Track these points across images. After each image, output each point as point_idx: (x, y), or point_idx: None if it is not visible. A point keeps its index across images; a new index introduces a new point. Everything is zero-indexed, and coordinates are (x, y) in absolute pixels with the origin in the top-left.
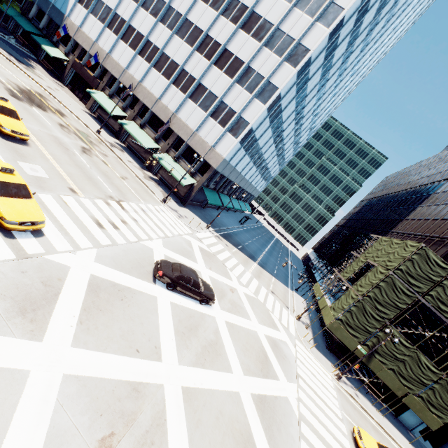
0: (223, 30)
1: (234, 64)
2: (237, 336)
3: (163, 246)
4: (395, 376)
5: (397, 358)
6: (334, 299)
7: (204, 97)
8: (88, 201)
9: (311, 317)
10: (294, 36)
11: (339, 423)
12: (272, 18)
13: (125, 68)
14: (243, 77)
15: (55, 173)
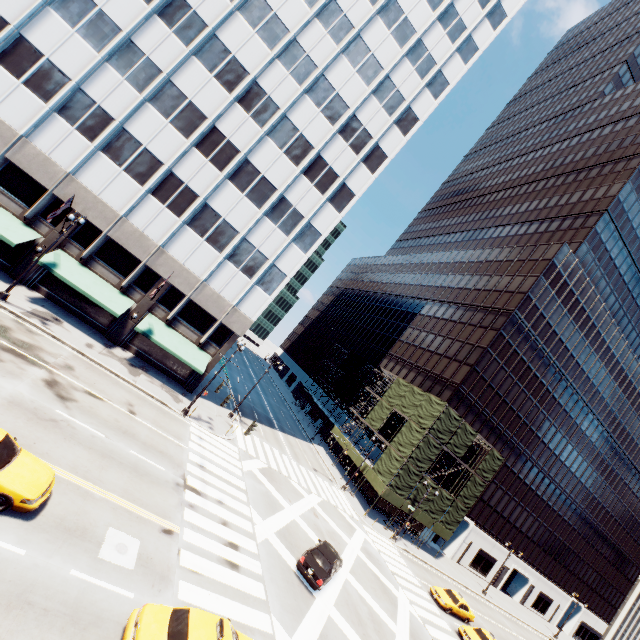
0: (242, 128)
1: (261, 187)
2: (363, 581)
3: (262, 519)
4: (428, 514)
5: (429, 499)
6: (352, 439)
7: (215, 228)
8: (188, 531)
9: (341, 472)
10: (338, 171)
11: (424, 594)
12: (312, 137)
13: (23, 133)
14: (275, 210)
15: (126, 517)
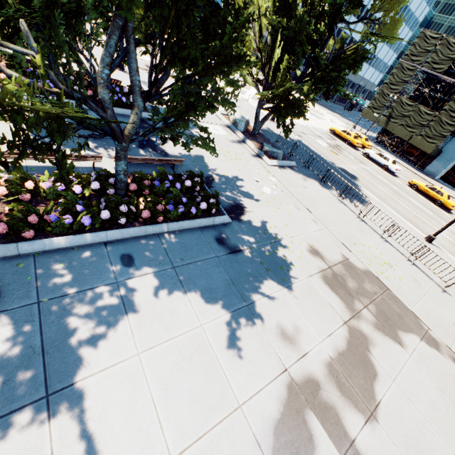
0: None
1: None
2: None
3: None
4: (404, 128)
5: (405, 115)
6: None
7: None
8: None
9: None
10: None
11: None
12: None
13: None
14: None
15: None
